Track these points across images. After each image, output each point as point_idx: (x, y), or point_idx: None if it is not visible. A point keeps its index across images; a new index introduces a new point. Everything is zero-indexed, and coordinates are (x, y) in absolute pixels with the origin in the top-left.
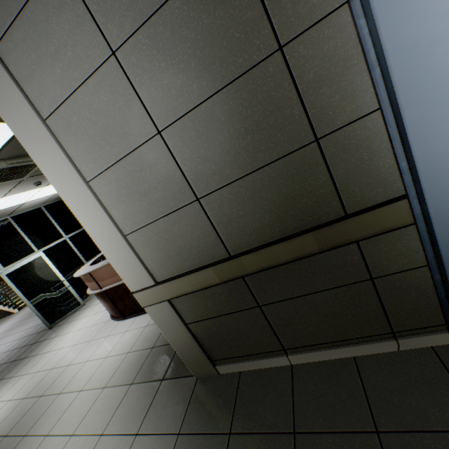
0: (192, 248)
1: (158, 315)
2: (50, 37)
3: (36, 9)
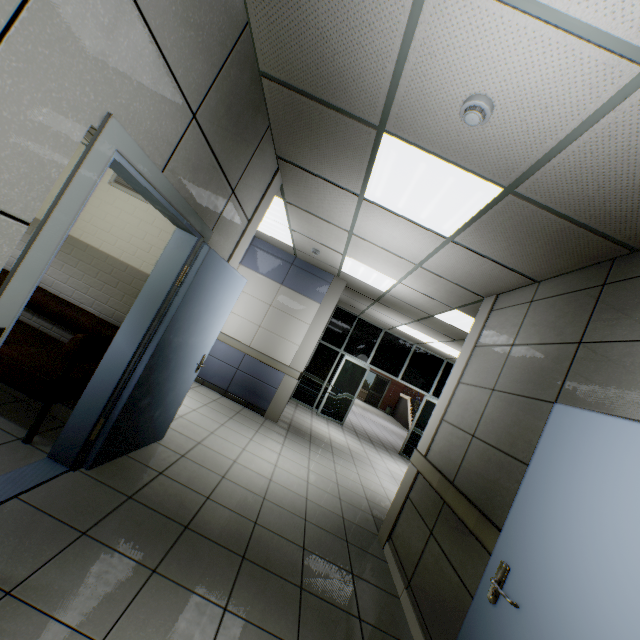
0: (449, 457)
1: (408, 473)
2: (505, 322)
3: (511, 310)
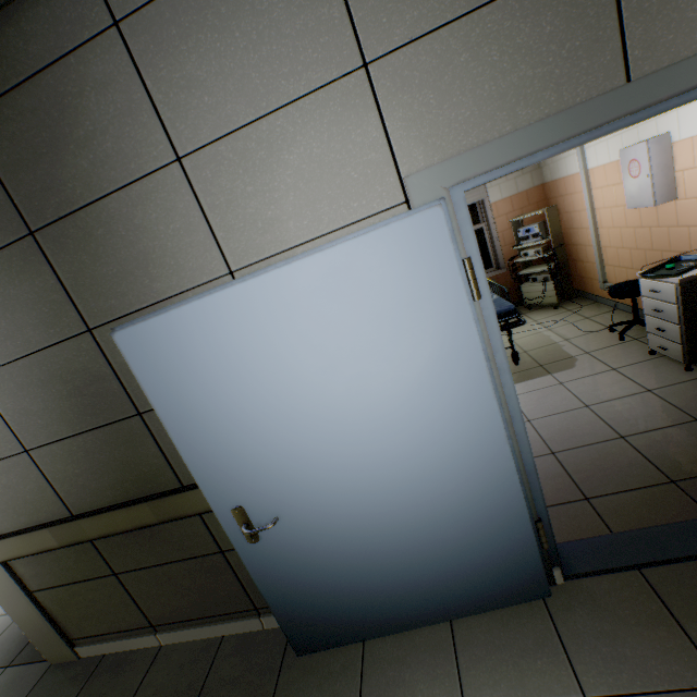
0: (28, 501)
1: None
2: None
3: None
